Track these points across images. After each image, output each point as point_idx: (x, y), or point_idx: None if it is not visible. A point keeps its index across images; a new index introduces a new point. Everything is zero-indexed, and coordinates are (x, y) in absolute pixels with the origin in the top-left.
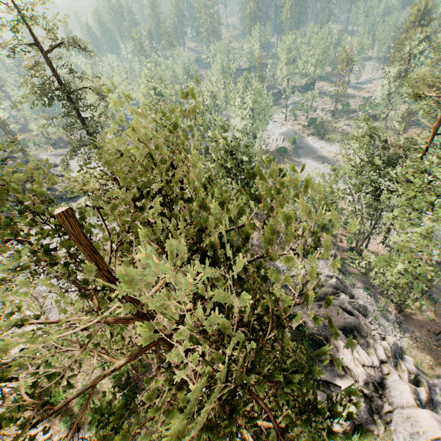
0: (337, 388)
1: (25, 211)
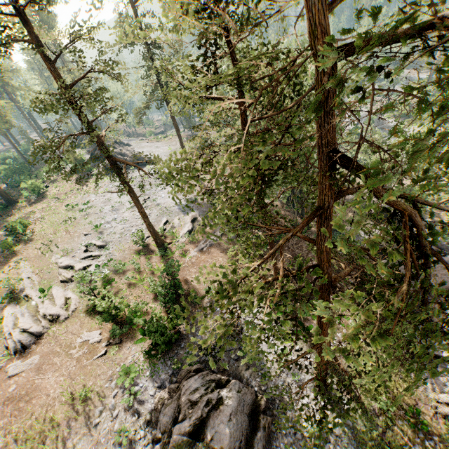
0: (445, 364)
1: (104, 91)
